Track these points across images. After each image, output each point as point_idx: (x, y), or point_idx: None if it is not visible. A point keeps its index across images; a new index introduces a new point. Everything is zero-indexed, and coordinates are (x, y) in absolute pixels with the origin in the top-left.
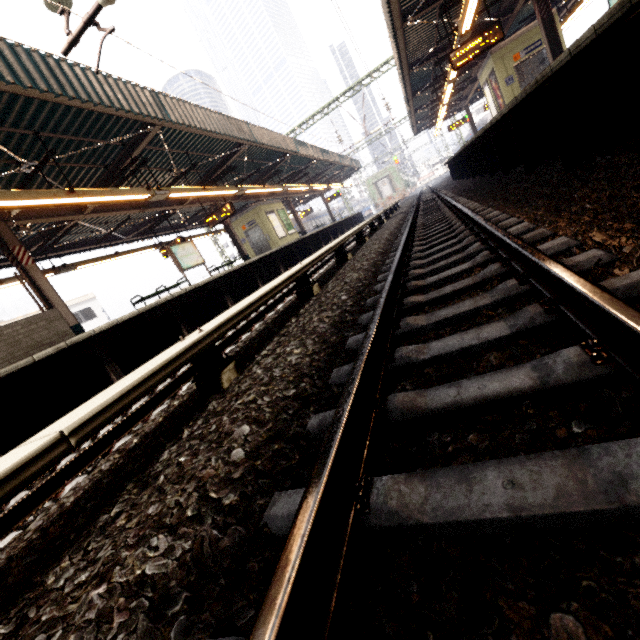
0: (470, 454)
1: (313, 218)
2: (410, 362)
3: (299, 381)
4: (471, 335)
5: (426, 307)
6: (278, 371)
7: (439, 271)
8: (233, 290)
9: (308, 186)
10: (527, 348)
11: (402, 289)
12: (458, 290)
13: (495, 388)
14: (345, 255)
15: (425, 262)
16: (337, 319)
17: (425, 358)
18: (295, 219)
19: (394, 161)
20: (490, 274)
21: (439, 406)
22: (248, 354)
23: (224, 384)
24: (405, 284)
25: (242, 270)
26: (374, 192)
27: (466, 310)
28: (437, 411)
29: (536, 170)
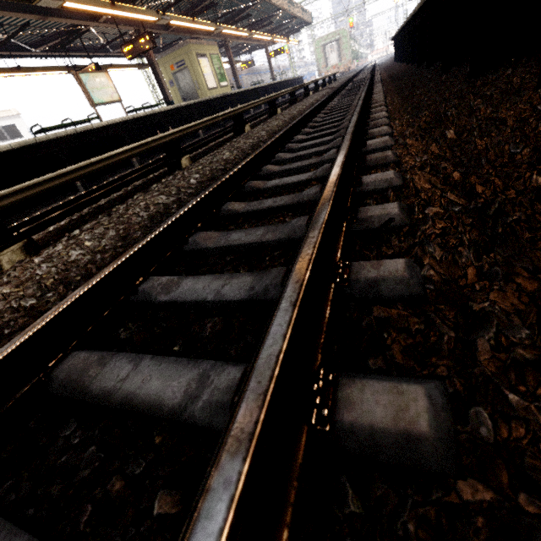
0: (63, 483)
1: (255, 73)
2: (149, 300)
3: (54, 287)
4: (218, 284)
5: (241, 219)
6: (45, 268)
7: (291, 173)
8: (141, 139)
9: (248, 32)
10: (247, 325)
11: (240, 188)
12: (273, 208)
13: (151, 389)
14: (243, 126)
15: (289, 157)
16: (161, 209)
17: (163, 300)
18: (232, 70)
19: (349, 23)
20: (307, 198)
21: (96, 390)
22: (68, 228)
23: (4, 266)
24: (247, 182)
25: (151, 118)
26: (321, 56)
27: (250, 242)
28: (87, 398)
29: (451, 70)
